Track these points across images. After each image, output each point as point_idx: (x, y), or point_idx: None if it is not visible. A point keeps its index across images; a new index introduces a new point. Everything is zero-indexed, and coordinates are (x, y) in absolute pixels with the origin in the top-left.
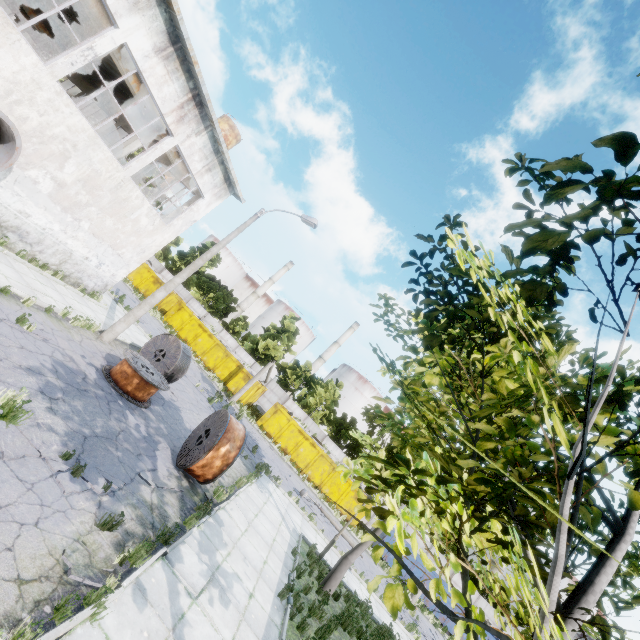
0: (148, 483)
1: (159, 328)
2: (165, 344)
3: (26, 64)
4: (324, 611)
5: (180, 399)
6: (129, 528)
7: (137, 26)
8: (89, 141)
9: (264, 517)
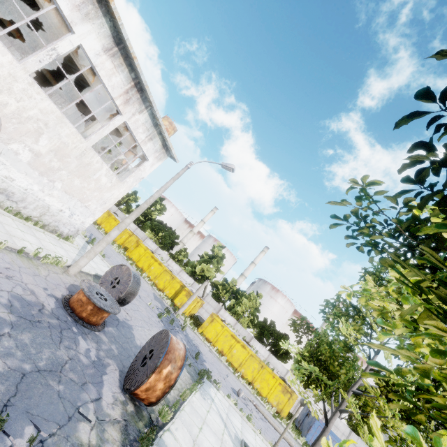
0: (87, 419)
1: (122, 261)
2: (119, 273)
3: (3, 62)
4: None
5: (133, 318)
6: None
7: (89, 32)
8: (57, 120)
9: (208, 429)
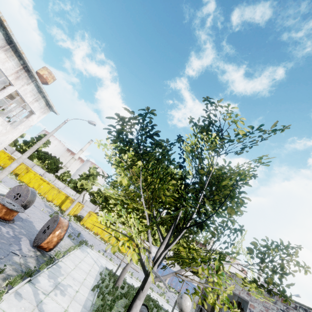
0: (17, 255)
1: (15, 184)
2: (20, 190)
3: None
4: (115, 292)
5: (32, 217)
6: (9, 273)
7: None
8: None
9: (84, 262)
